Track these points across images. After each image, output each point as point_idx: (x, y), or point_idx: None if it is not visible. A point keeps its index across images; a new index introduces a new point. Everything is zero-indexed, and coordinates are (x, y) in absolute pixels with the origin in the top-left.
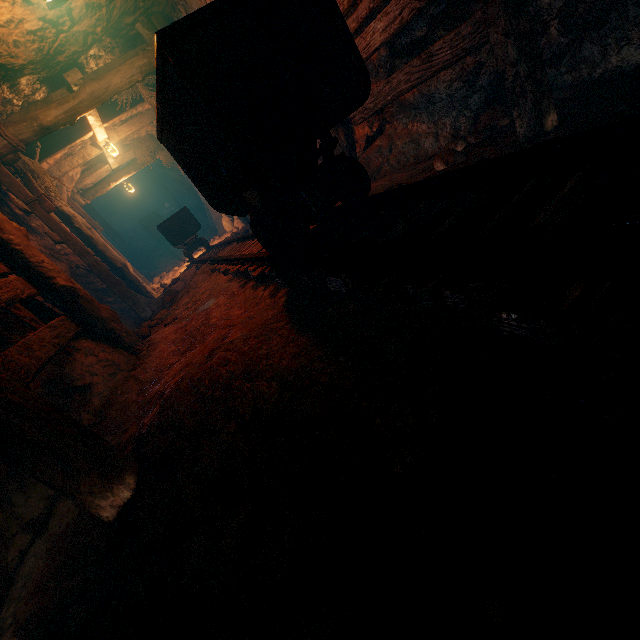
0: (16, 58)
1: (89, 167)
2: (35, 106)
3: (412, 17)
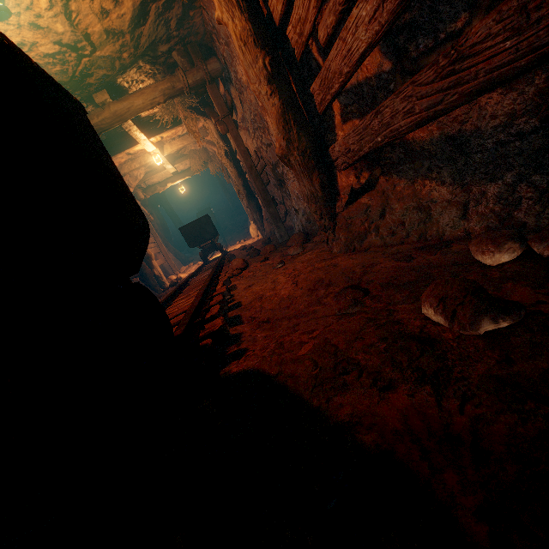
0: None
1: (153, 169)
2: None
3: None
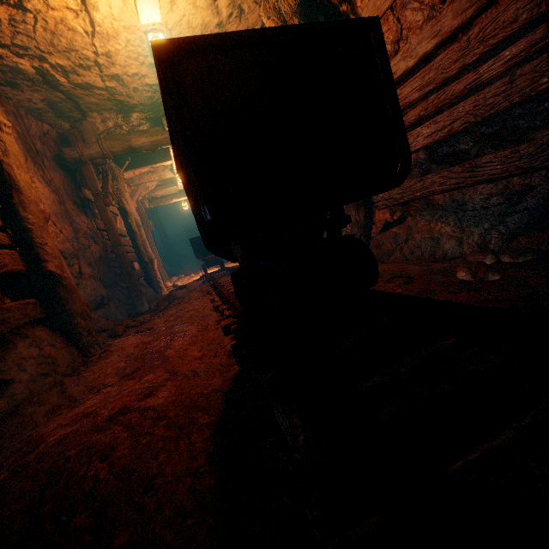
0: (132, 99)
1: (163, 184)
2: (135, 133)
3: (463, 129)
